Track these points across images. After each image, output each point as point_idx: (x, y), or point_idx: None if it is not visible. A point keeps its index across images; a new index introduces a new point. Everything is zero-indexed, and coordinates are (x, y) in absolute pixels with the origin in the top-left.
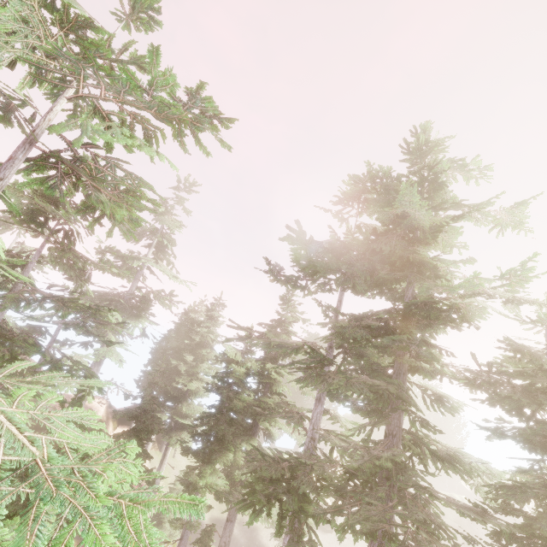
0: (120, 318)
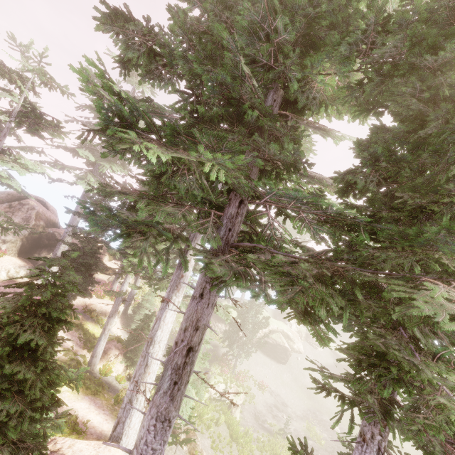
0: (93, 159)
